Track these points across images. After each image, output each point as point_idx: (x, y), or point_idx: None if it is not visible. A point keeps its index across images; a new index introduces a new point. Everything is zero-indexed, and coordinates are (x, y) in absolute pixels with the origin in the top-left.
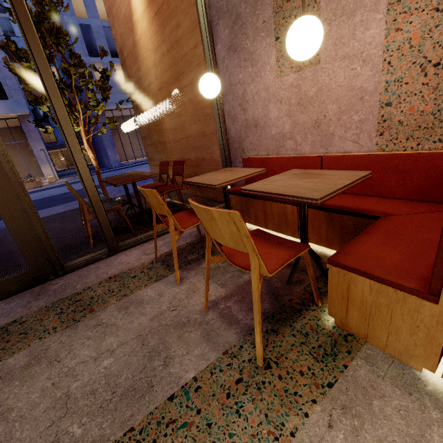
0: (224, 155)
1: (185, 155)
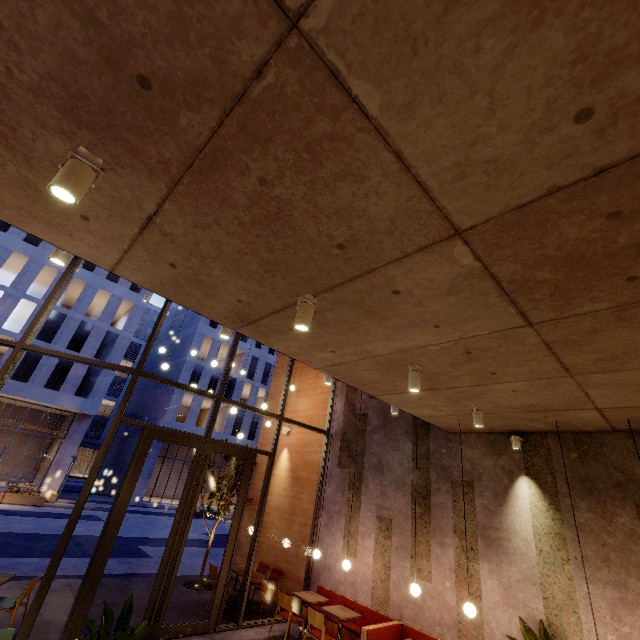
0: (307, 577)
1: (277, 561)
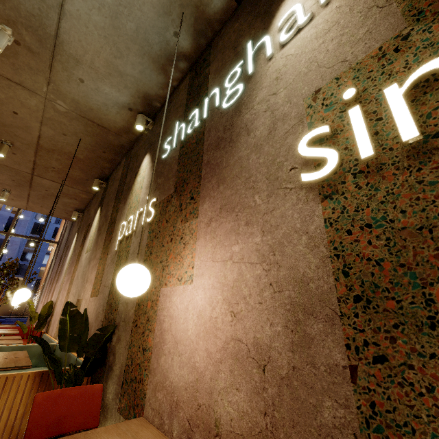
0: None
1: None
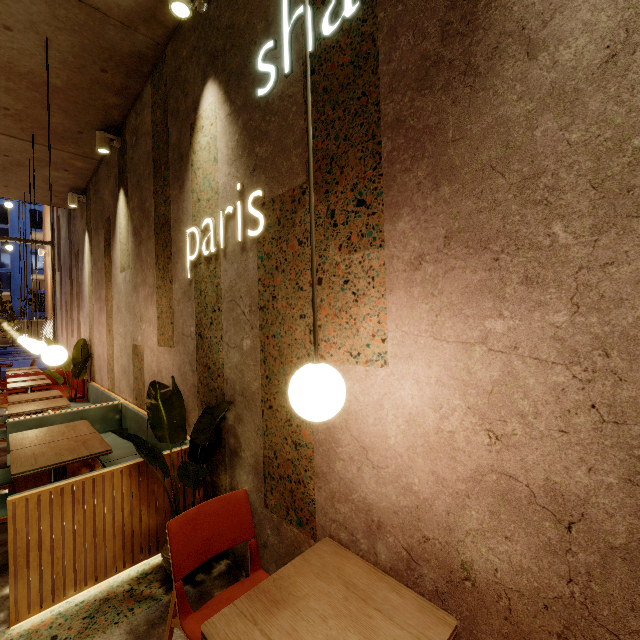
0: None
1: None
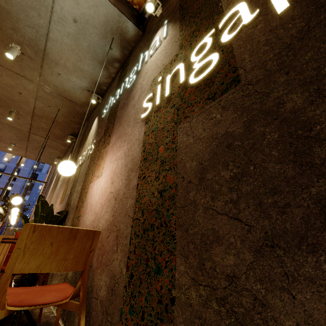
0: None
1: None
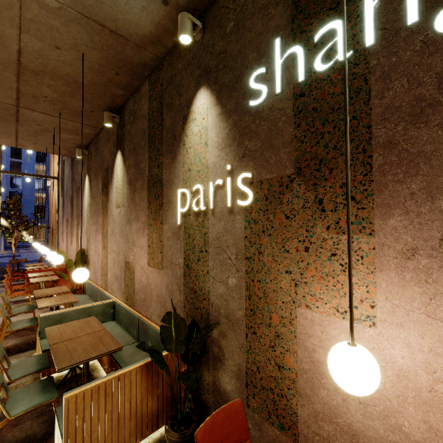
0: None
1: None
